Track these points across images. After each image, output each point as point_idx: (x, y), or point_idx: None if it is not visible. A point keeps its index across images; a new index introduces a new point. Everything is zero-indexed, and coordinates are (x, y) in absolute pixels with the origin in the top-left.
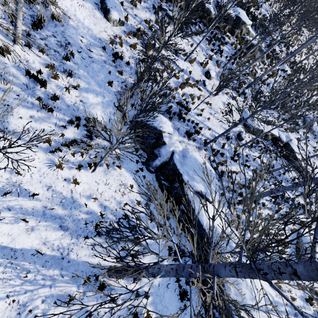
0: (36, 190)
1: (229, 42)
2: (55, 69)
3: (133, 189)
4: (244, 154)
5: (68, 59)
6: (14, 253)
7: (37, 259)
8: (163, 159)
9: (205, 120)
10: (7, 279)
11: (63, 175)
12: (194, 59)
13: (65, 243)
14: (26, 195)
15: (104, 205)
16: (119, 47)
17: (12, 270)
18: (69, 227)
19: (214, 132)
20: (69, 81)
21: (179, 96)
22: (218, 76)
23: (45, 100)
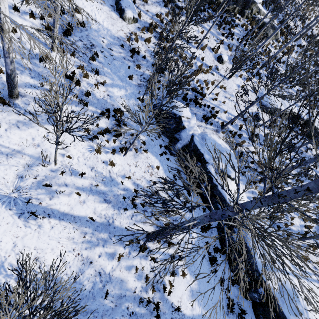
0: (83, 170)
1: (239, 24)
2: (85, 69)
3: (160, 170)
4: (262, 134)
5: (94, 59)
6: (74, 219)
7: (90, 224)
8: (184, 142)
9: (220, 104)
10: (71, 238)
11: (101, 158)
12: (205, 46)
13: (110, 213)
14: (76, 174)
15: (137, 183)
16: (135, 43)
17: (74, 231)
18: (111, 201)
19: (231, 115)
20: (97, 79)
21: (193, 83)
22: (230, 59)
23: (81, 96)
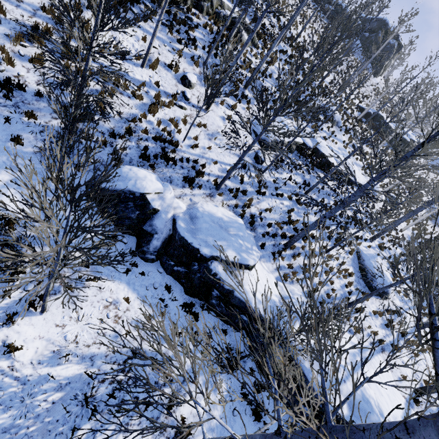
0: None
1: (200, 24)
2: None
3: (132, 302)
4: (271, 180)
5: None
6: None
7: None
8: (163, 234)
9: (205, 151)
10: None
11: None
12: (156, 62)
13: None
14: None
15: (89, 355)
16: (9, 67)
17: None
18: (32, 435)
19: (224, 165)
20: None
21: (153, 127)
22: (201, 80)
23: None
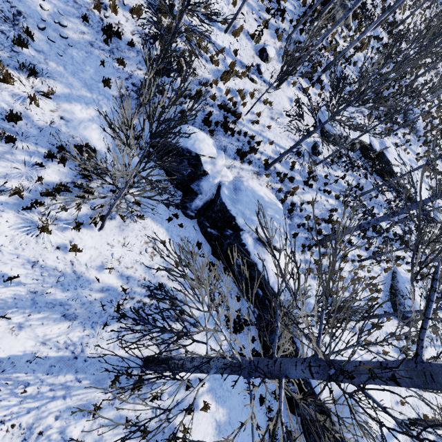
0: (13, 271)
1: None
2: (4, 64)
3: (167, 246)
4: (322, 175)
5: (23, 44)
6: None
7: (37, 365)
8: (206, 196)
9: (264, 130)
10: None
11: (53, 241)
12: (240, 29)
13: (76, 337)
14: None
15: (126, 275)
16: (113, 15)
17: (1, 388)
18: (77, 315)
19: (279, 147)
20: (33, 85)
21: (221, 95)
22: (280, 55)
23: None
